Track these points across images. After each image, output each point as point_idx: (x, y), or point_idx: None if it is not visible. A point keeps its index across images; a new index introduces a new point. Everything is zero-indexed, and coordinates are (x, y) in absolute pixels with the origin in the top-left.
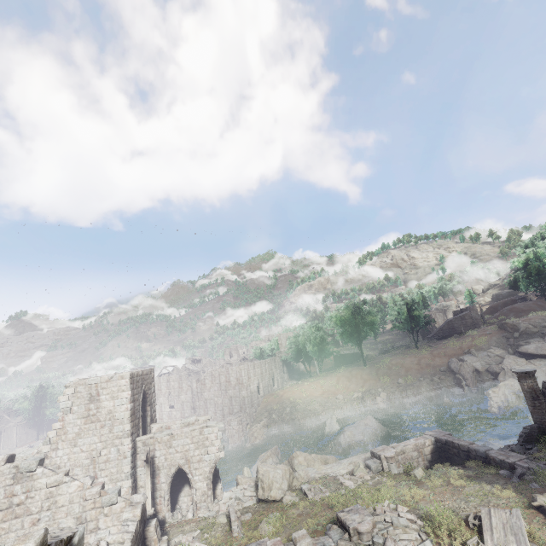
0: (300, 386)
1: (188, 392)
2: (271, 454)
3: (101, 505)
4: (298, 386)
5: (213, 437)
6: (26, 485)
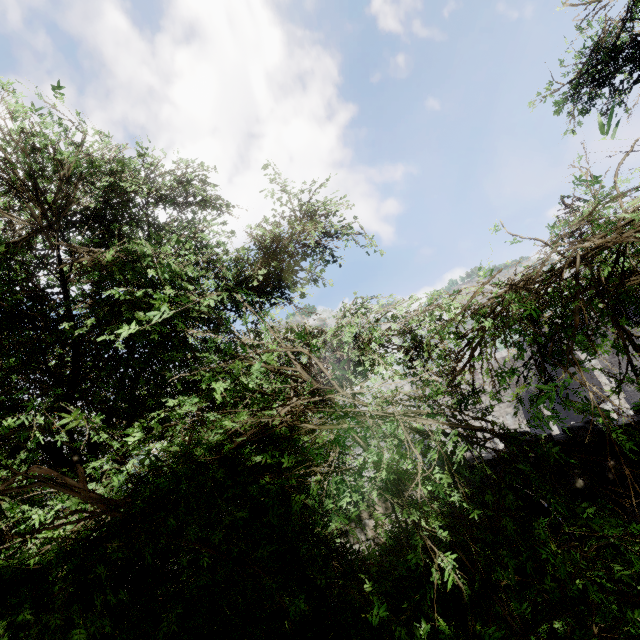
0: None
1: None
2: None
3: None
4: None
5: None
6: None
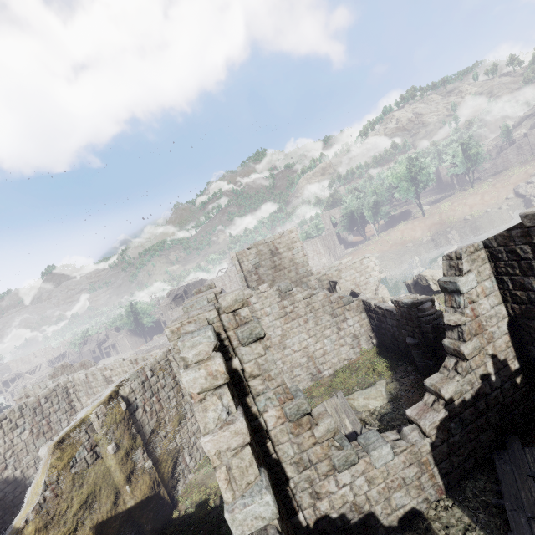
0: (367, 246)
1: None
2: (384, 287)
3: (343, 304)
4: (365, 246)
5: (372, 264)
6: (290, 300)
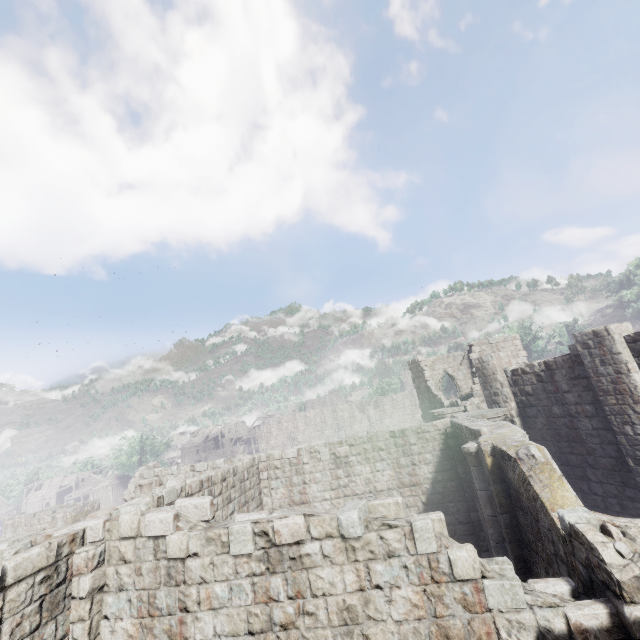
0: None
1: (362, 420)
2: None
3: None
4: None
5: None
6: None
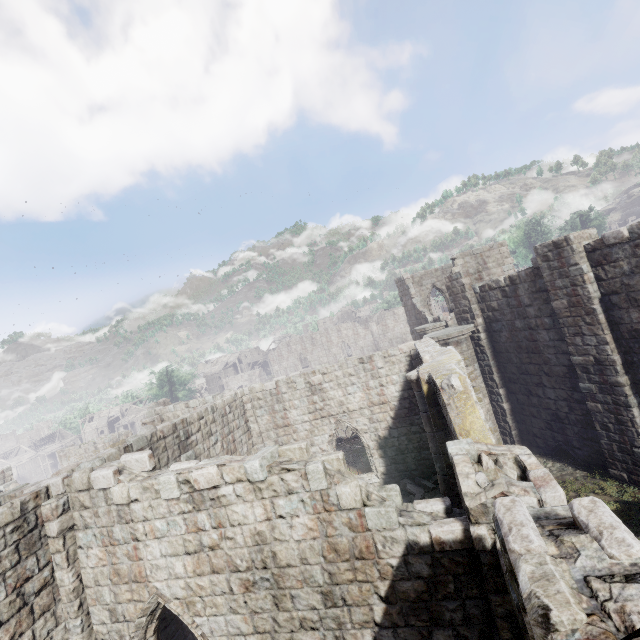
0: None
1: (366, 336)
2: None
3: None
4: None
5: None
6: None
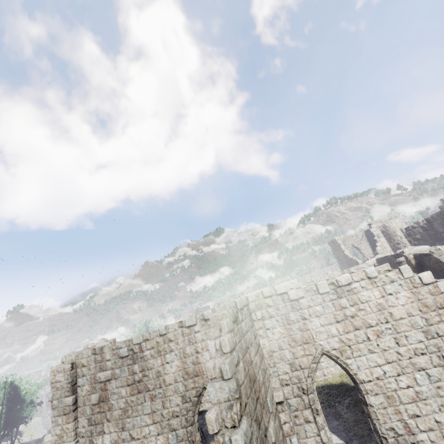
0: None
1: None
2: None
3: None
4: None
5: None
6: None
